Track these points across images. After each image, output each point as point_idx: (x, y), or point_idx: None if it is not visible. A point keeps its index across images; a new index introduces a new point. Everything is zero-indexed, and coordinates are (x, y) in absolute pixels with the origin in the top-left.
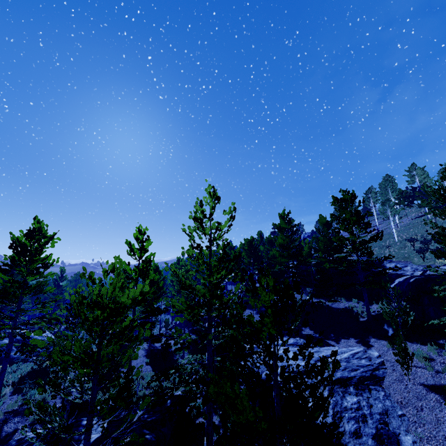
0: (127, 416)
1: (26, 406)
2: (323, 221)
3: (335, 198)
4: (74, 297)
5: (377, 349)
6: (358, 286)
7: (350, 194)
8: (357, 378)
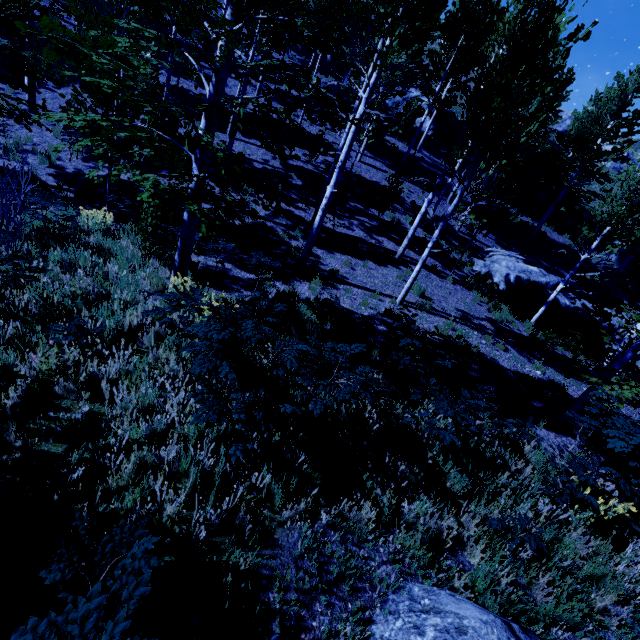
0: None
1: None
2: None
3: None
4: None
5: None
6: None
7: None
8: None
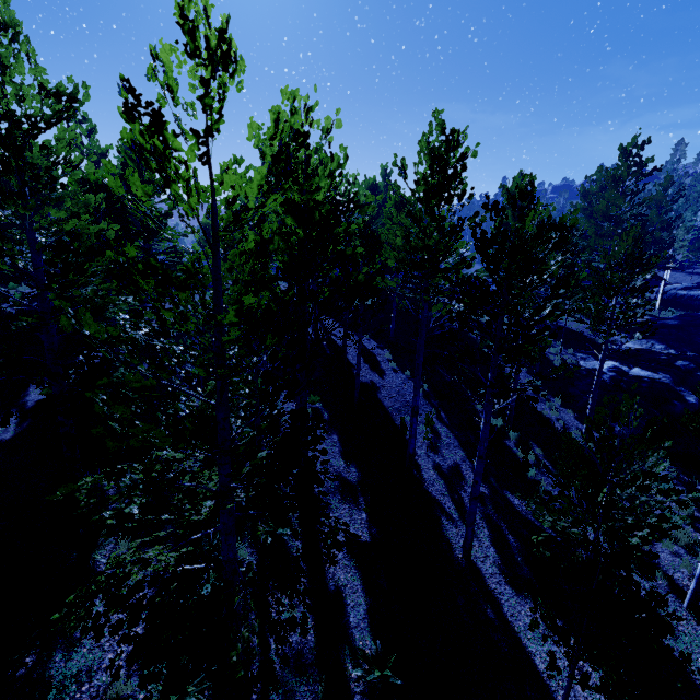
0: None
1: None
2: None
3: None
4: None
5: None
6: None
7: None
8: None
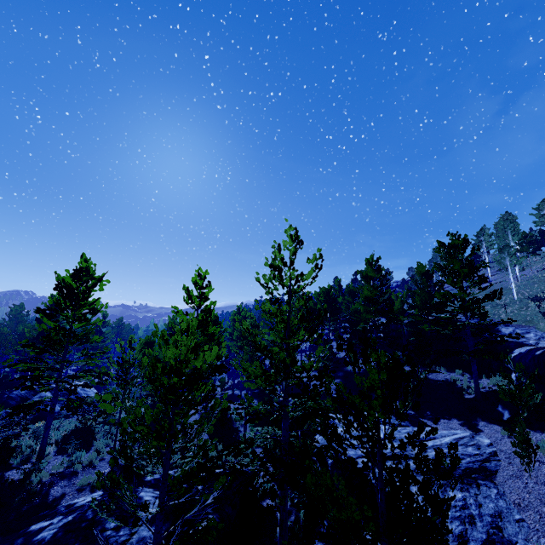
0: (201, 496)
1: (72, 469)
2: (422, 271)
3: (441, 244)
4: (146, 359)
5: (487, 435)
6: (466, 355)
7: (461, 239)
8: (461, 469)
